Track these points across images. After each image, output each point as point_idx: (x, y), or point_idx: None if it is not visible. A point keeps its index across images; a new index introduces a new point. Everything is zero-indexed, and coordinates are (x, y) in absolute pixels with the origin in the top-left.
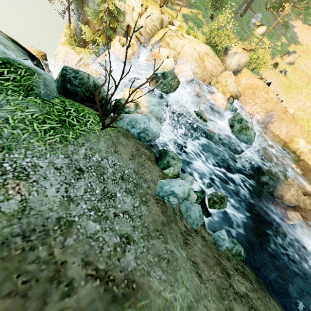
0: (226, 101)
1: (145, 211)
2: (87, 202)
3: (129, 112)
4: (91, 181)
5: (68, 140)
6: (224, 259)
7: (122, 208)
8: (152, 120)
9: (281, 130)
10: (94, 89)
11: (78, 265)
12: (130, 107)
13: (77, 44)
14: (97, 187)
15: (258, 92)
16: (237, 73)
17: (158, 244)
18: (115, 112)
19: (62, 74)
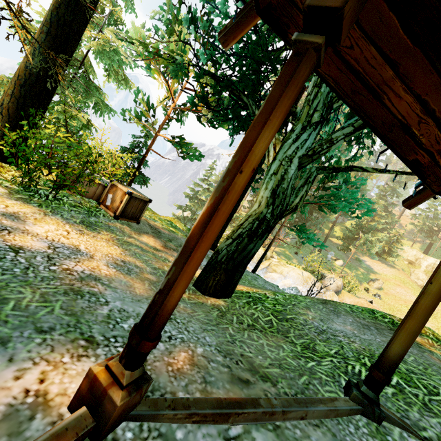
0: None
1: None
2: None
3: None
4: None
5: None
6: None
7: None
8: None
9: None
10: None
11: None
12: None
13: None
14: None
15: None
16: (338, 293)
17: None
18: None
19: None
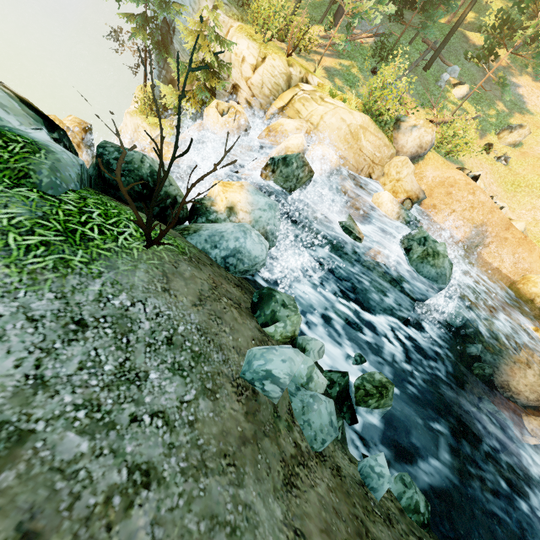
0: (398, 206)
1: (206, 410)
2: (76, 390)
3: (216, 221)
4: (98, 346)
5: (71, 265)
6: (377, 522)
7: (154, 404)
8: (251, 234)
9: (502, 259)
10: (151, 179)
11: (5, 539)
12: (219, 212)
13: (154, 114)
14: (110, 359)
15: (457, 192)
16: (419, 159)
17: (218, 488)
18: (192, 219)
19: (98, 154)
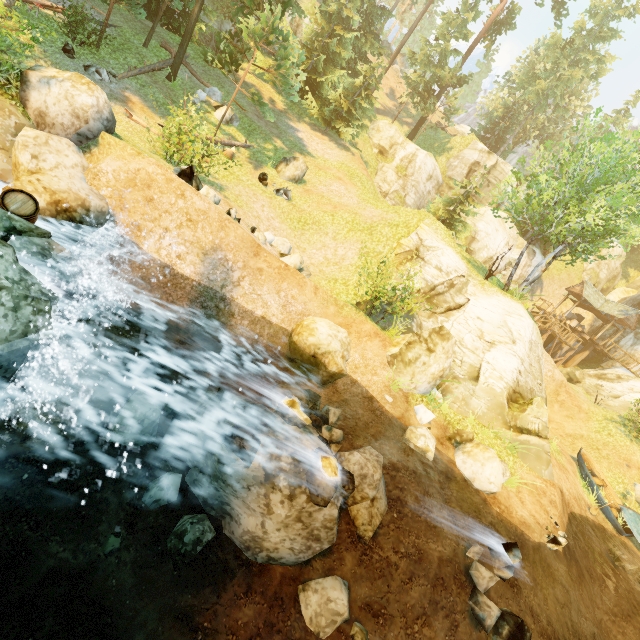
0: None
1: None
2: None
3: None
4: None
5: None
6: None
7: None
8: None
9: (266, 302)
10: None
11: None
12: None
13: None
14: None
15: (161, 196)
16: (90, 144)
17: None
18: None
19: None
